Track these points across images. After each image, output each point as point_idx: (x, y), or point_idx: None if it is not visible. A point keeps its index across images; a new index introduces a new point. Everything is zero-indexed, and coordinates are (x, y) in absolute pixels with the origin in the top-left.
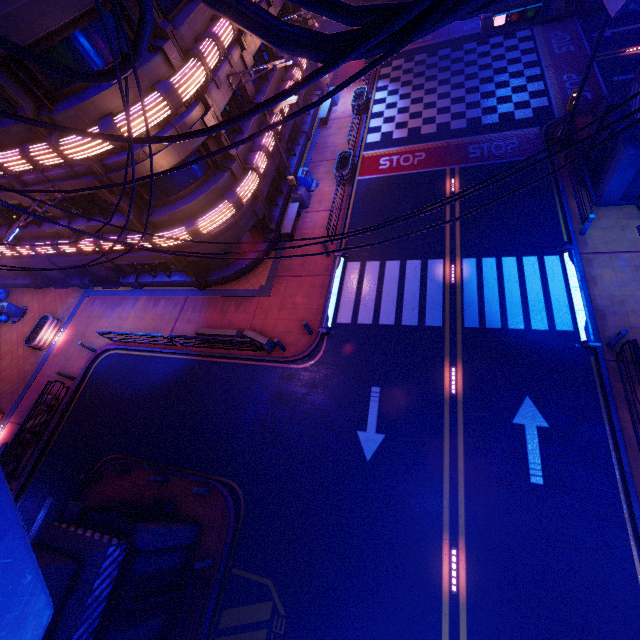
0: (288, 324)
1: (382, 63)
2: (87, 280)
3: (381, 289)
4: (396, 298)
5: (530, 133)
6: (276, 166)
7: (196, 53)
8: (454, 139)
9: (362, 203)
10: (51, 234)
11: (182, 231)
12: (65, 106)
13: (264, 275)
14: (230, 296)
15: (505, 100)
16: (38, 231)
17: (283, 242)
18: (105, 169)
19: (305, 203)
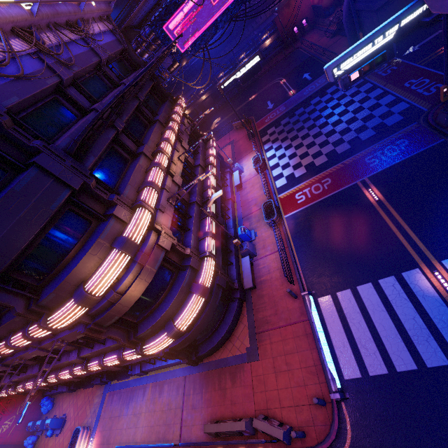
0: (292, 393)
1: (260, 135)
2: (105, 378)
3: (371, 322)
4: (396, 330)
5: (412, 129)
6: (220, 236)
7: (139, 204)
8: (347, 159)
9: (300, 236)
10: (68, 363)
11: (165, 337)
12: (46, 292)
13: (245, 334)
14: (222, 367)
15: (369, 118)
16: (59, 364)
17: (249, 294)
18: (91, 317)
19: (253, 253)
